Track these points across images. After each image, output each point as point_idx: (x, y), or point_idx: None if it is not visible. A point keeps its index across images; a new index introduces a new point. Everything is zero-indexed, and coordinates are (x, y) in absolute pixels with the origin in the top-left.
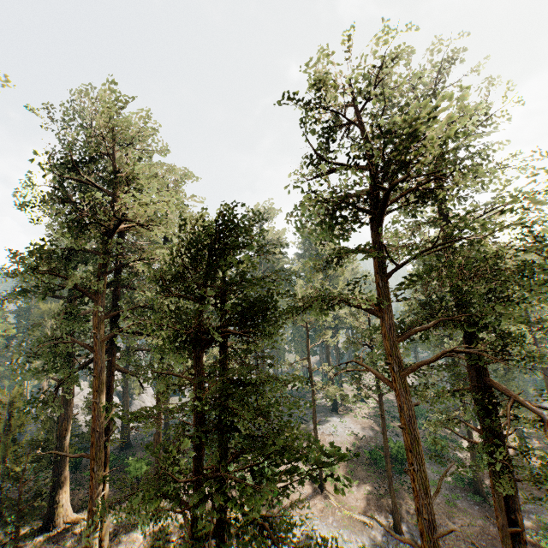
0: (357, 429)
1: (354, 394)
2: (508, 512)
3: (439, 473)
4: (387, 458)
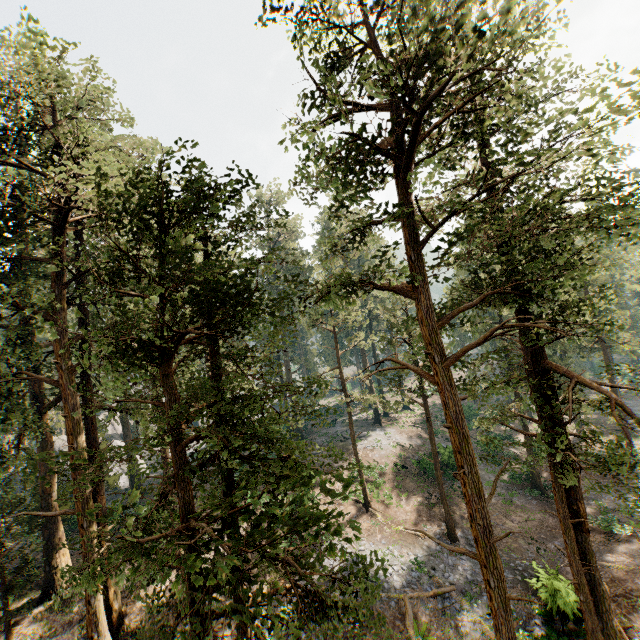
0: (403, 439)
1: (395, 401)
2: (570, 504)
3: (494, 473)
4: (436, 465)
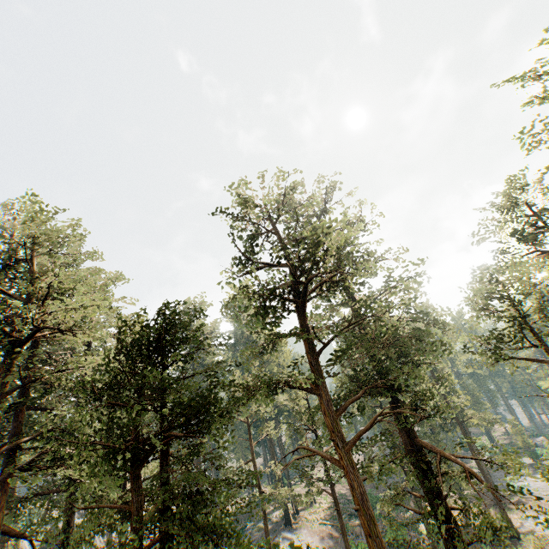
0: (316, 541)
1: (307, 491)
2: None
3: None
4: None
